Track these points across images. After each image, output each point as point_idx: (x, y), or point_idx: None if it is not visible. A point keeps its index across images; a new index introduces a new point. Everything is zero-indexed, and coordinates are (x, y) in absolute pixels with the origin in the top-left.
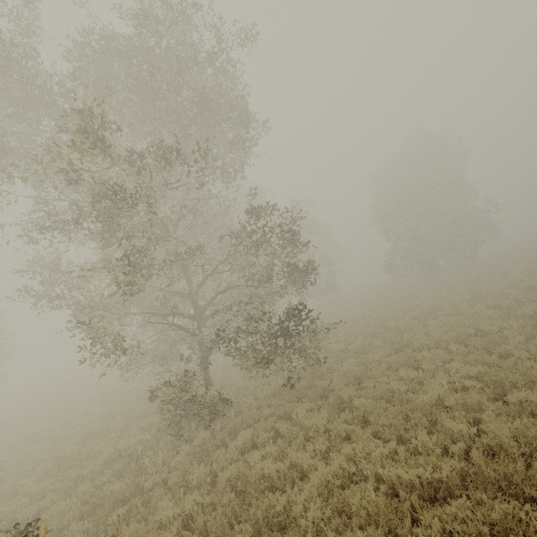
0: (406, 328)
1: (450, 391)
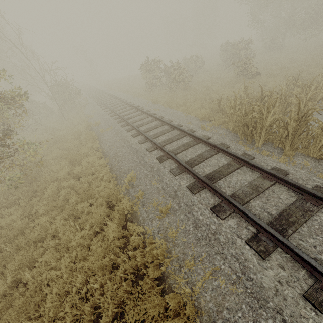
0: None
1: None
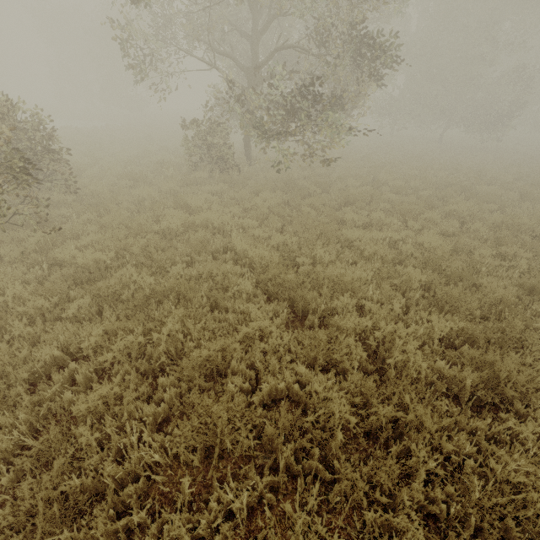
0: (484, 197)
1: (386, 244)
